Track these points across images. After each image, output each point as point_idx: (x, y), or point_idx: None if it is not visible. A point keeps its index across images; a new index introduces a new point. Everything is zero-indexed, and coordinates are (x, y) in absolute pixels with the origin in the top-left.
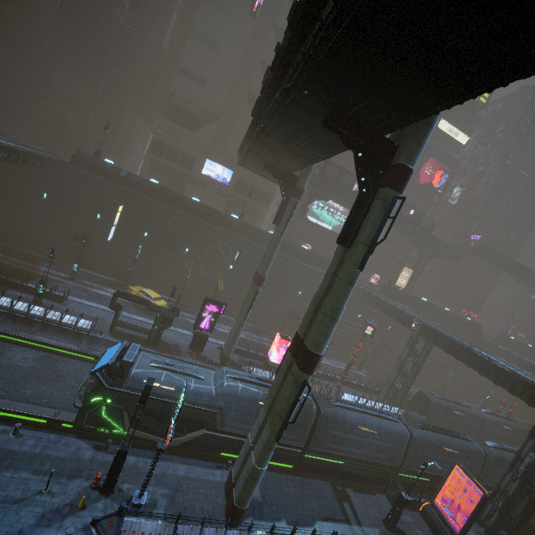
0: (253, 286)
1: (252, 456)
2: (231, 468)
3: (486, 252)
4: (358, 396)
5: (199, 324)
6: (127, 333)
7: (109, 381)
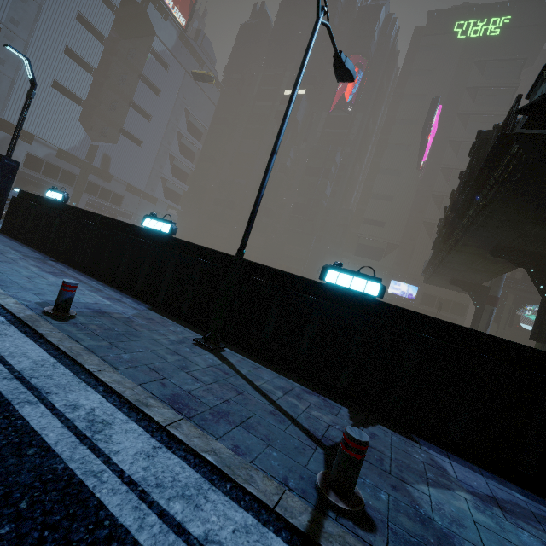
0: None
1: None
2: None
3: None
4: None
5: None
6: None
7: None
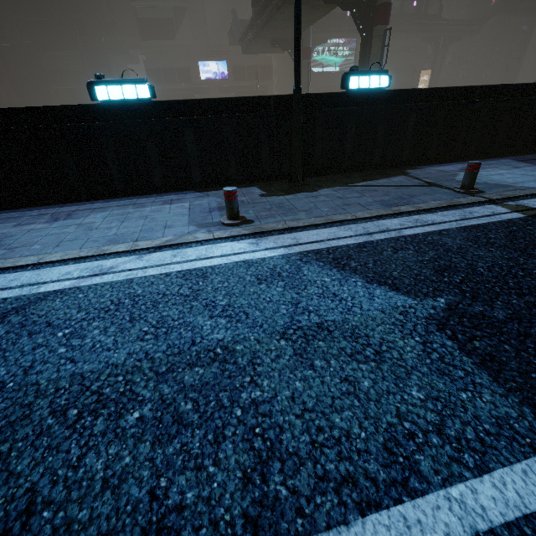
0: None
1: None
2: None
3: (509, 4)
4: None
5: None
6: None
7: None
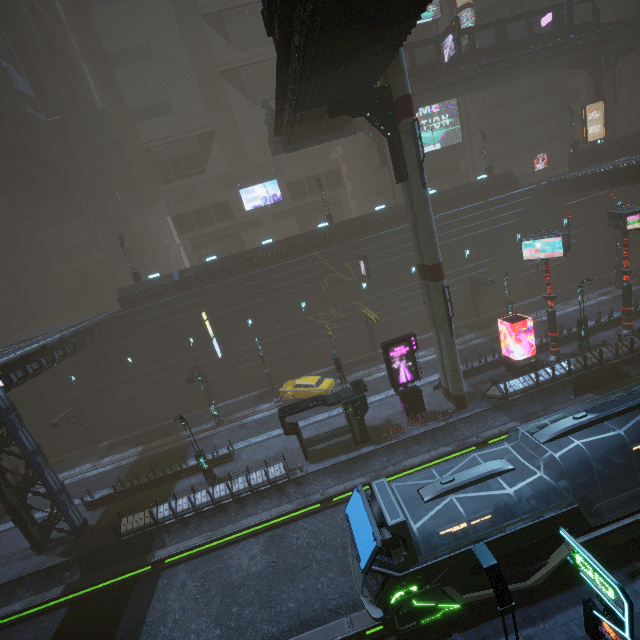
0: (432, 286)
1: None
2: None
3: None
4: None
5: (397, 381)
6: (325, 447)
7: (394, 566)
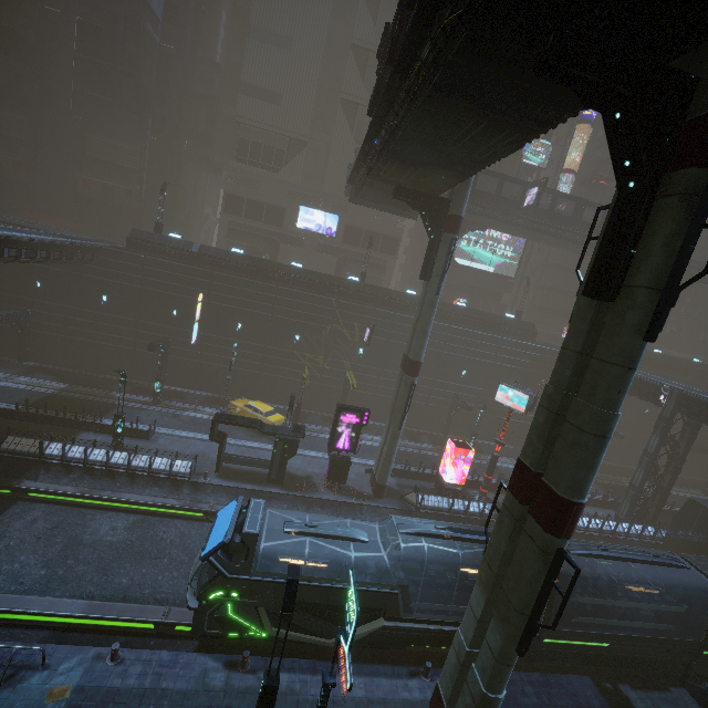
0: (405, 378)
1: (476, 673)
2: (437, 681)
3: None
4: (586, 517)
5: (335, 444)
6: (239, 470)
7: (229, 567)
